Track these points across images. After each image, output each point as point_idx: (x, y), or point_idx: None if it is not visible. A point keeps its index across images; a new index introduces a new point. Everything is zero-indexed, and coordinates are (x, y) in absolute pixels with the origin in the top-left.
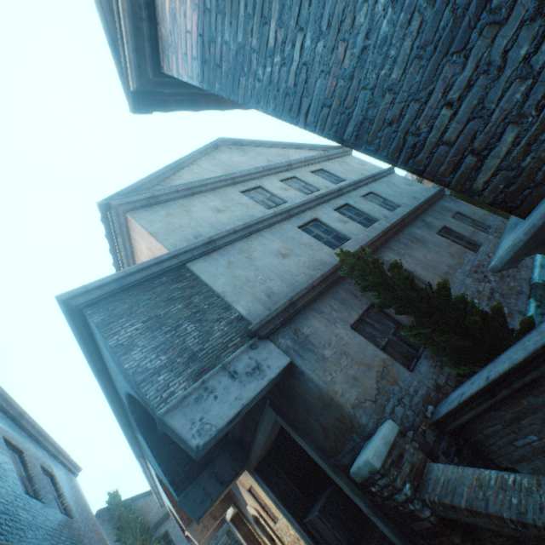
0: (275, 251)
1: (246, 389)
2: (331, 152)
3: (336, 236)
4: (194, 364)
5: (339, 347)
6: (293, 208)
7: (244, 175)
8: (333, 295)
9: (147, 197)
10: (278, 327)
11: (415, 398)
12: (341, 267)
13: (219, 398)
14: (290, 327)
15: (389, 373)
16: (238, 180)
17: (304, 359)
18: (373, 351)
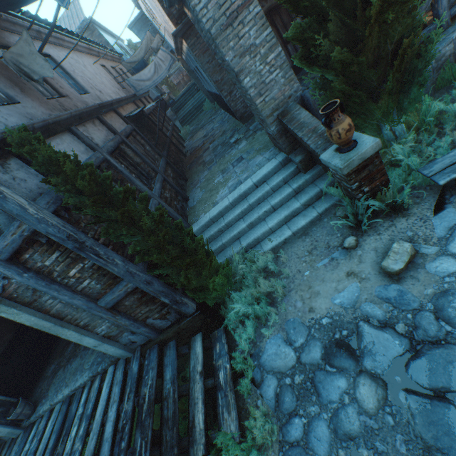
0: None
1: None
2: None
3: None
4: None
5: None
6: None
7: None
8: None
9: None
10: None
11: None
12: None
13: None
14: None
15: None
16: None
17: None
18: None
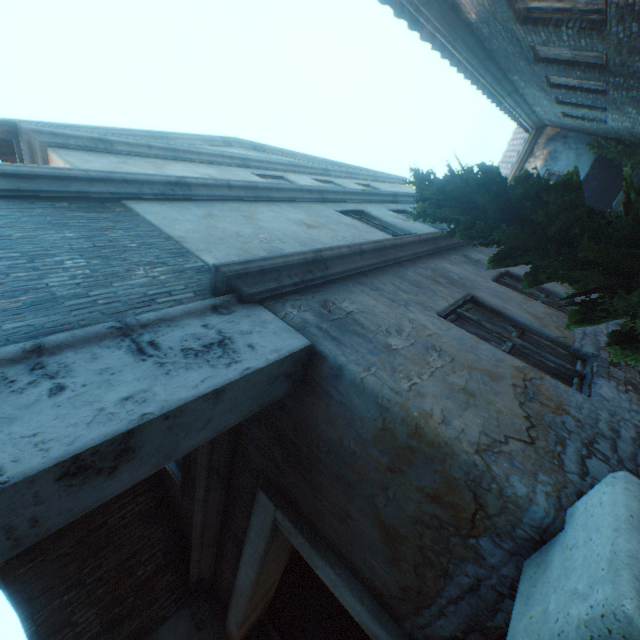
0: (296, 220)
1: (170, 382)
2: (380, 174)
3: (394, 231)
4: (36, 316)
5: (420, 338)
6: (329, 191)
7: (261, 161)
8: (397, 275)
9: (93, 137)
10: (286, 291)
11: (622, 444)
12: (407, 246)
13: (67, 392)
14: (314, 297)
15: (541, 391)
16: (251, 163)
17: (342, 345)
18: (492, 352)
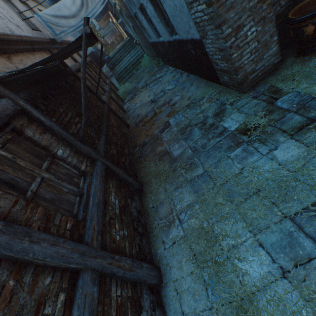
0: None
1: None
2: None
3: None
4: None
5: None
6: None
7: None
8: None
9: None
10: None
11: None
12: None
13: None
14: None
15: None
16: None
17: None
18: None
